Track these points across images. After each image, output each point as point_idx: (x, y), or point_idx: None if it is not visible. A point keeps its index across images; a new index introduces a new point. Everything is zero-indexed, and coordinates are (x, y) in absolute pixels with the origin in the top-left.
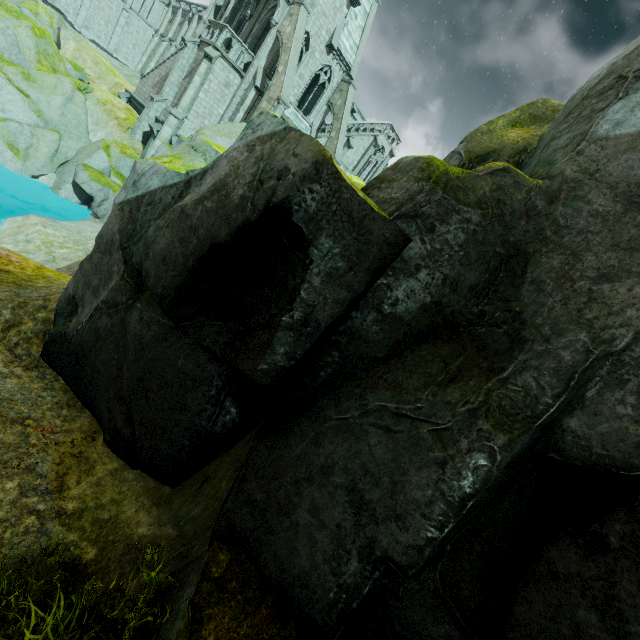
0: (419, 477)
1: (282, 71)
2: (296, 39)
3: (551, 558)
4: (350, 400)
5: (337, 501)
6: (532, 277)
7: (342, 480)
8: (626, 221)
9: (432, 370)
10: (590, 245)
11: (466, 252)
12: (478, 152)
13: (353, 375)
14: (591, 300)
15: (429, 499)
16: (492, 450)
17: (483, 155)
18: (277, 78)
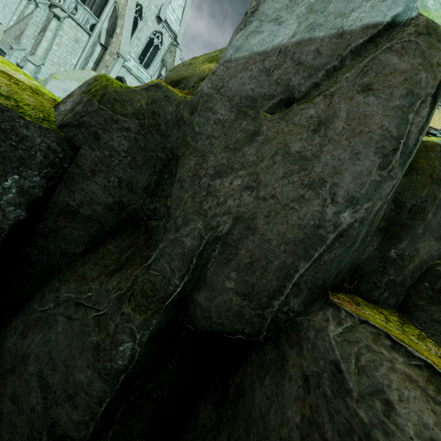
0: (82, 360)
1: (119, 32)
2: (129, 9)
3: (199, 409)
4: (50, 293)
5: (31, 387)
6: (179, 176)
7: (33, 368)
8: (236, 127)
9: (110, 261)
10: (213, 147)
11: (133, 157)
12: (173, 78)
13: (60, 270)
14: (208, 193)
15: (90, 379)
16: (132, 330)
17: (176, 81)
18: (116, 38)
